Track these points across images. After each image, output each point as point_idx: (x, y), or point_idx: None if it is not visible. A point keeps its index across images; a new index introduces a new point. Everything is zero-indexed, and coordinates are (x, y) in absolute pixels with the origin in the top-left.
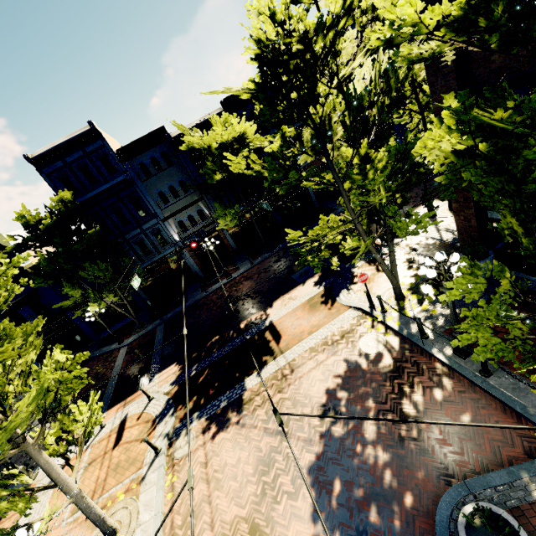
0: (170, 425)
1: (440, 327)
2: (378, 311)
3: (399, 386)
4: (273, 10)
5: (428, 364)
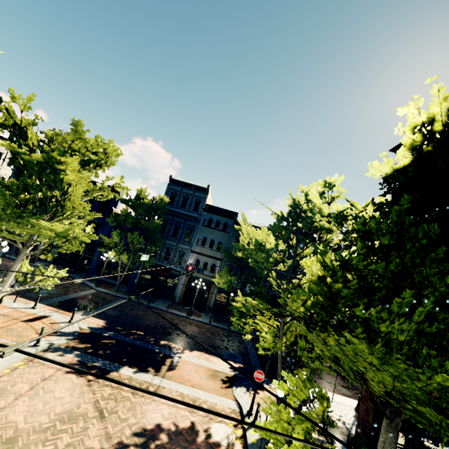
0: (59, 342)
1: None
2: (250, 420)
3: None
4: (308, 193)
5: None
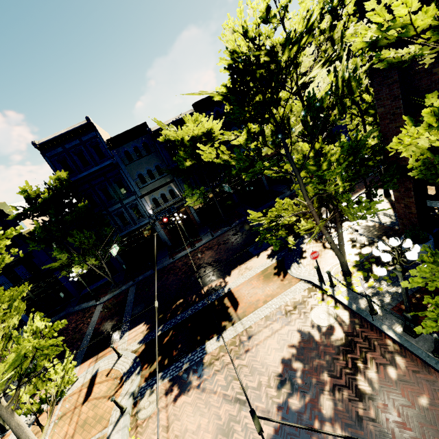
0: (136, 384)
1: (388, 304)
2: (327, 285)
3: (353, 361)
4: (246, 28)
5: (379, 340)
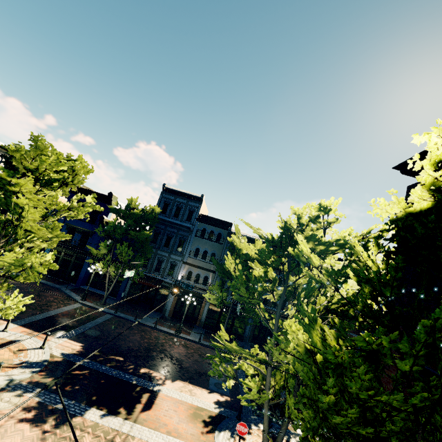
0: (22, 376)
1: None
2: None
3: None
4: (301, 216)
5: None
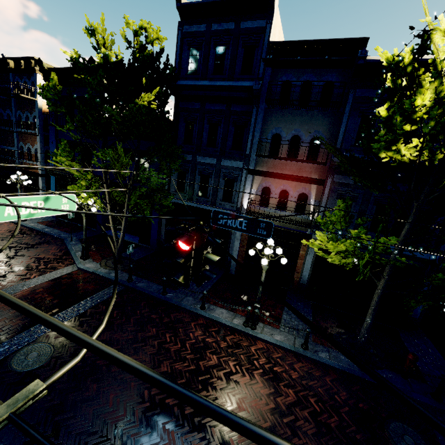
0: None
1: None
2: None
3: None
4: None
5: None
